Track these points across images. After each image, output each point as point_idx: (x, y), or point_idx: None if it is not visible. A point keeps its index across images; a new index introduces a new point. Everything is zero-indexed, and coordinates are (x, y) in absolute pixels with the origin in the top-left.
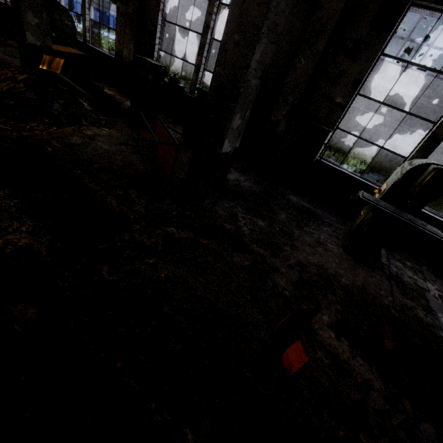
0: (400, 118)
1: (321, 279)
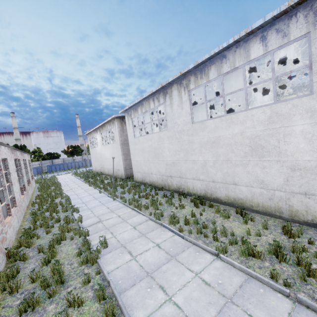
0: (153, 157)
1: None
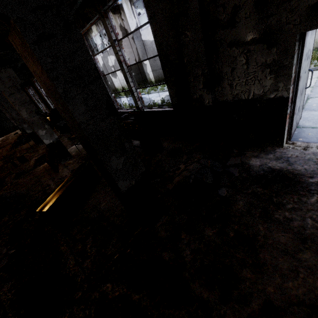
0: None
1: None
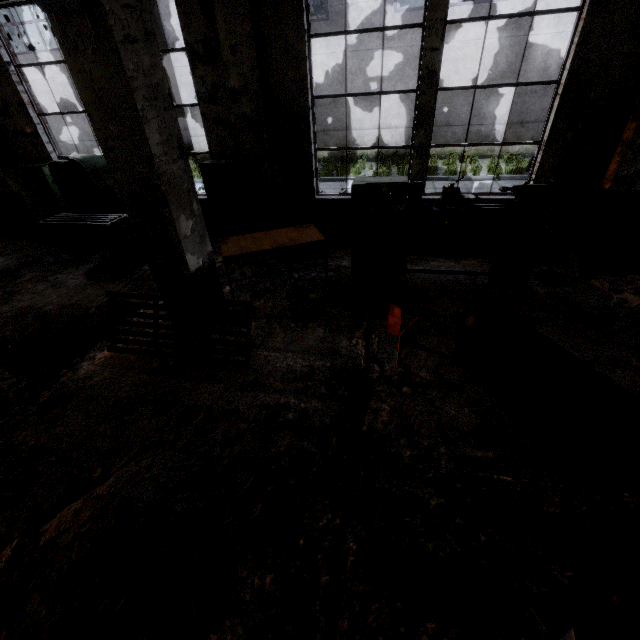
0: None
1: (12, 318)
